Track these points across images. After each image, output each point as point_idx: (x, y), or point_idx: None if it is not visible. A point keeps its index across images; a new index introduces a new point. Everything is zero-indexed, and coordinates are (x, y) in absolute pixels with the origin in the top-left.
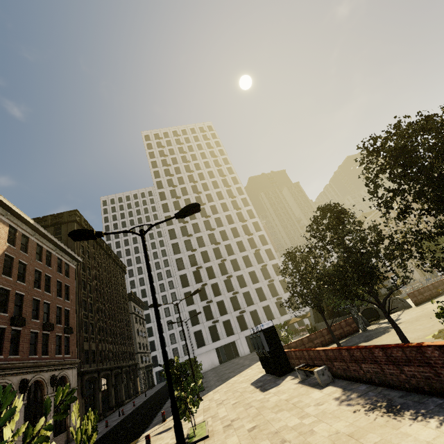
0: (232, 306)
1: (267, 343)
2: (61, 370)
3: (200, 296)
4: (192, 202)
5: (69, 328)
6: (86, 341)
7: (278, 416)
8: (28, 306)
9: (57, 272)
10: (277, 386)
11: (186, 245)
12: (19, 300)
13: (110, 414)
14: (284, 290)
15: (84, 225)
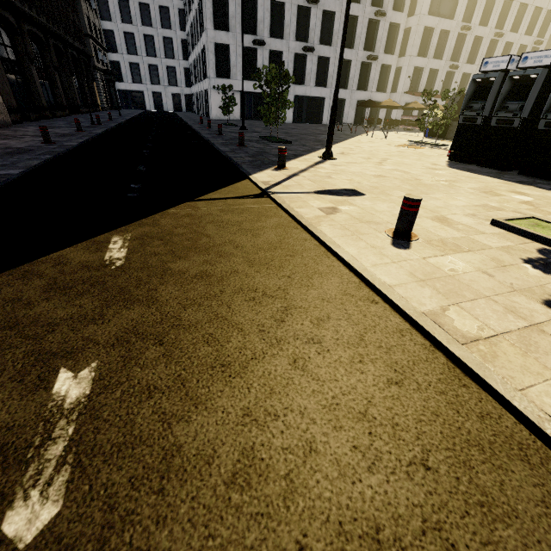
0: (296, 28)
1: None
2: None
3: None
4: None
5: None
6: None
7: None
8: None
9: None
10: None
11: None
12: None
13: (62, 116)
14: (386, 47)
15: None
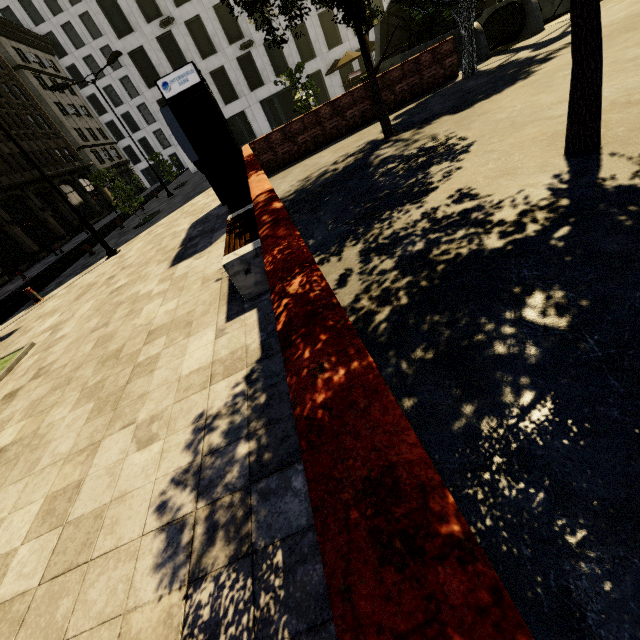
0: (224, 31)
1: (189, 140)
2: None
3: (140, 8)
4: None
5: None
6: None
7: (58, 431)
8: None
9: None
10: (200, 254)
11: None
12: None
13: (62, 246)
14: None
15: None
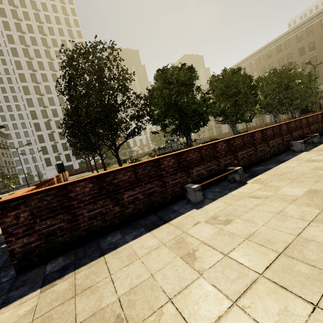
0: None
1: (58, 168)
2: None
3: (49, 138)
4: (45, 66)
5: None
6: None
7: None
8: None
9: None
10: None
11: (39, 101)
12: None
13: None
14: None
15: None
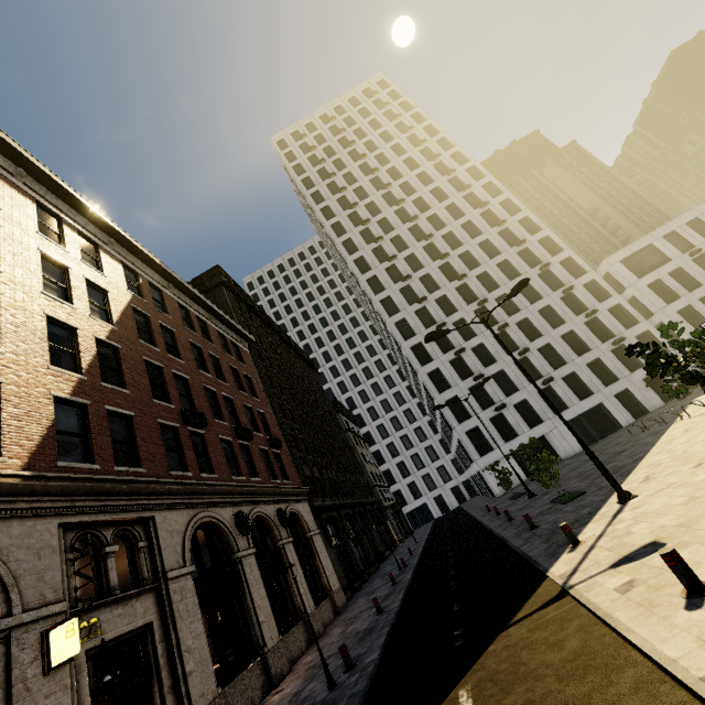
0: (524, 376)
1: None
2: (287, 504)
3: (457, 373)
4: (392, 222)
5: (275, 439)
6: (303, 464)
7: None
8: (201, 399)
9: (224, 353)
10: None
11: (404, 296)
12: (183, 388)
13: (374, 572)
14: (624, 324)
15: (238, 293)
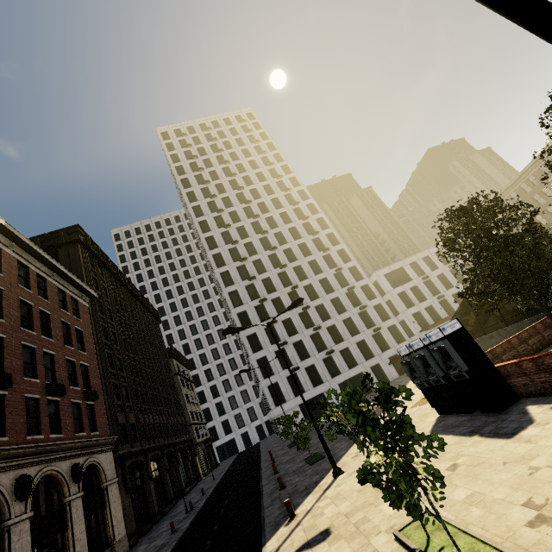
0: (315, 346)
1: (461, 356)
2: (87, 456)
3: (269, 338)
4: (240, 215)
5: (92, 392)
6: (120, 411)
7: None
8: (15, 357)
9: (59, 308)
10: (533, 424)
11: (240, 273)
12: None
13: (169, 510)
14: (382, 318)
15: (94, 250)
